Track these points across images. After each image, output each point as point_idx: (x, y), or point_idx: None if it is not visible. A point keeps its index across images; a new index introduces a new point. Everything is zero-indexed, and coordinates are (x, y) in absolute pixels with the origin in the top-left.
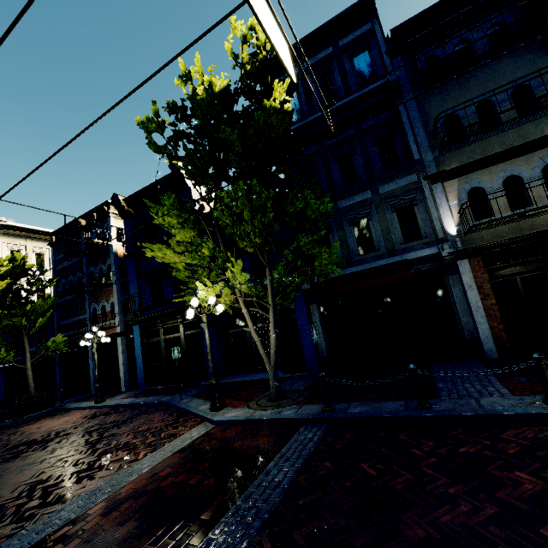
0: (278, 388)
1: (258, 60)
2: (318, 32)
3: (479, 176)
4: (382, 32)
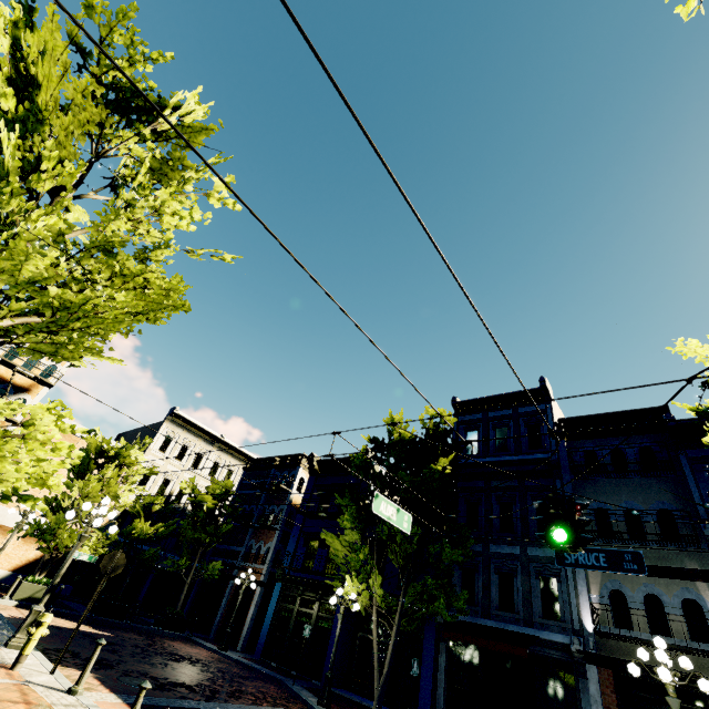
0: None
1: (438, 430)
2: (502, 396)
3: (622, 580)
4: (552, 416)
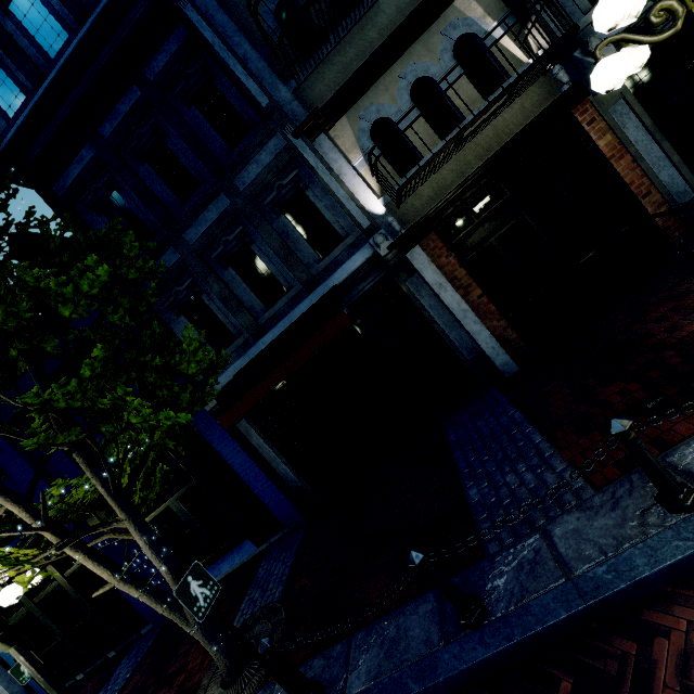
0: (227, 650)
1: None
2: None
3: (374, 99)
4: None
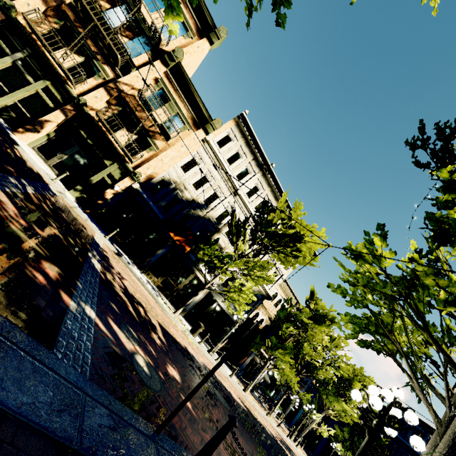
0: None
1: None
2: (423, 422)
3: None
4: None
